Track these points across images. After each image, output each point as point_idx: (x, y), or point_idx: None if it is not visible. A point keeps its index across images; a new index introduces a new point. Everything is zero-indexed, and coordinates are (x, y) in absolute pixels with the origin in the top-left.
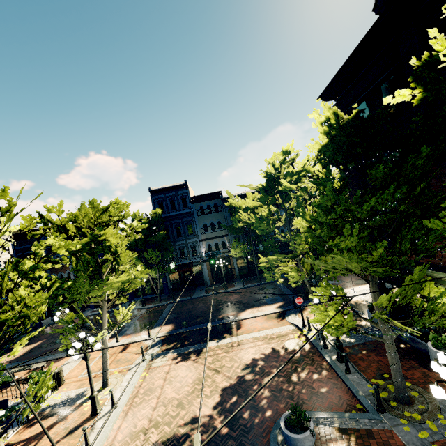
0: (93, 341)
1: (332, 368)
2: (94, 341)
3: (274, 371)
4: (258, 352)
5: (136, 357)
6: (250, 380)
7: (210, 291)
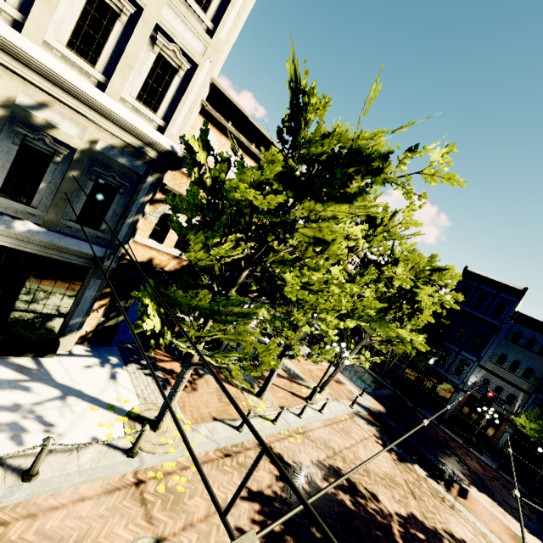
0: (346, 355)
1: None
2: (346, 356)
3: None
4: None
5: (345, 397)
6: None
7: (443, 425)
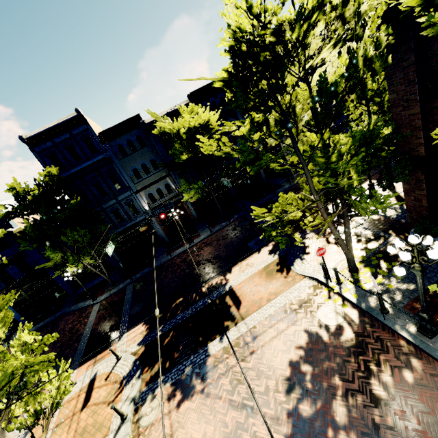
0: None
1: (421, 350)
2: None
3: (338, 382)
4: (290, 345)
5: (110, 412)
6: (313, 418)
7: (173, 251)
